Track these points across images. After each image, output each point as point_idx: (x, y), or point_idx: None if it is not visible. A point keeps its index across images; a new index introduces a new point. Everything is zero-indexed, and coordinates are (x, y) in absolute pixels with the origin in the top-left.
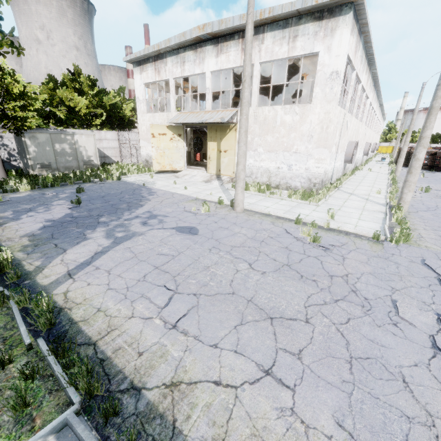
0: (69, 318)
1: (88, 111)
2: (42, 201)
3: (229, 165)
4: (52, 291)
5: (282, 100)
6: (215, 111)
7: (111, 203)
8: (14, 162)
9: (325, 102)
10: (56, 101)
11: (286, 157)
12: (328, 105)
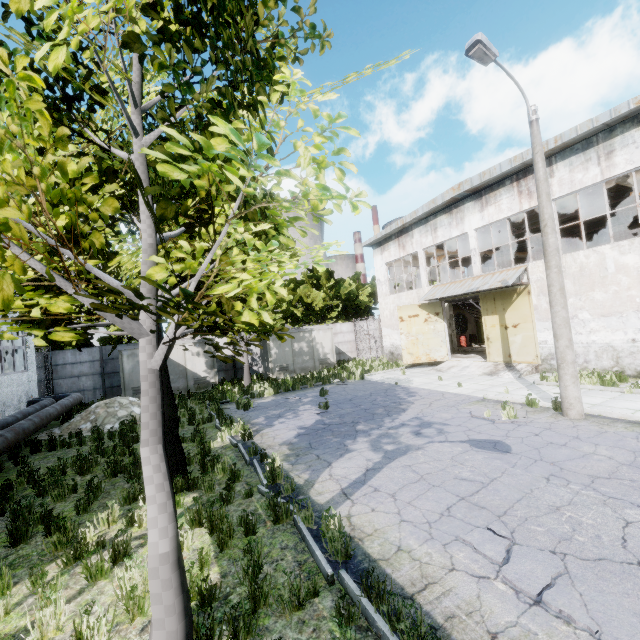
0: (363, 551)
1: (324, 305)
2: (288, 406)
3: (525, 346)
4: (331, 512)
5: (595, 239)
6: (488, 275)
7: (363, 407)
8: (255, 367)
9: None
10: (295, 300)
11: None
12: None
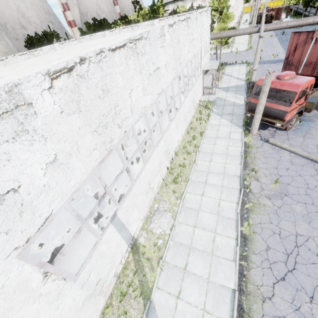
0: None
1: None
2: None
3: None
4: None
5: None
6: None
7: None
8: None
9: None
10: None
11: None
12: None
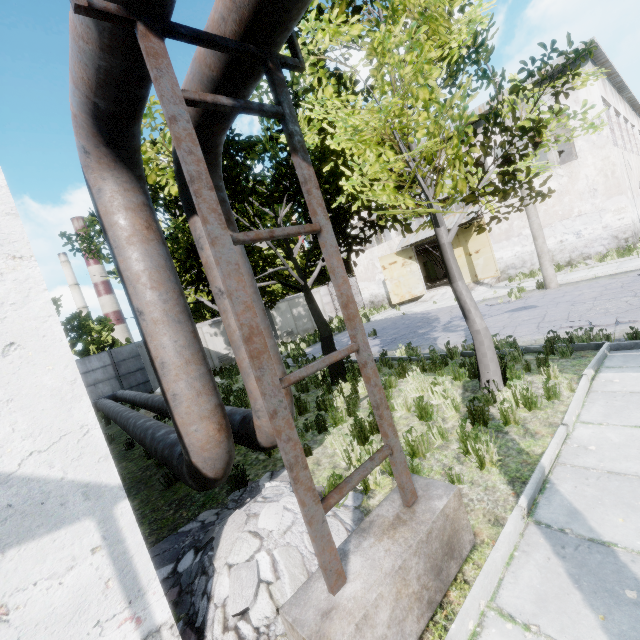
0: (519, 346)
1: None
2: (337, 345)
3: (487, 265)
4: None
5: None
6: (450, 216)
7: (403, 327)
8: None
9: (596, 150)
10: None
11: (568, 225)
12: (602, 151)
